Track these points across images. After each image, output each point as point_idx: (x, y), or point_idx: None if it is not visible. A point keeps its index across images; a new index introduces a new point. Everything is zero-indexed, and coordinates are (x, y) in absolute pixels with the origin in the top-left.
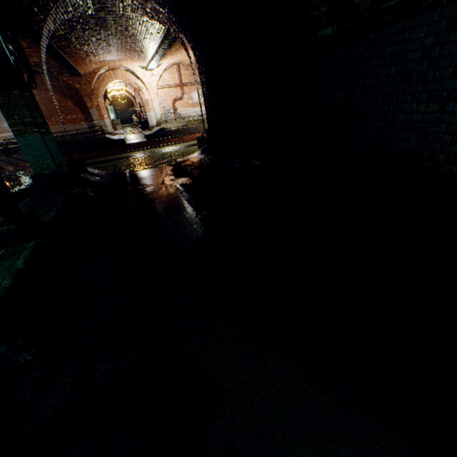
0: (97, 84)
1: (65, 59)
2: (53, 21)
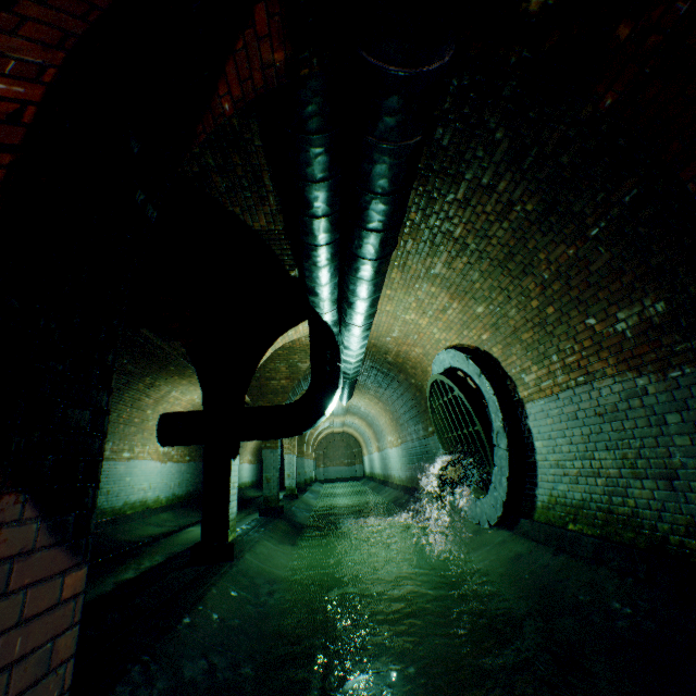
0: None
1: None
2: None
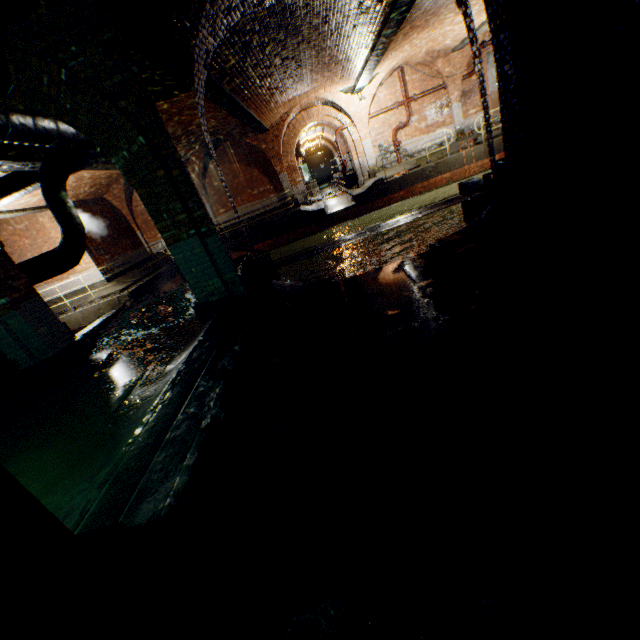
0: (286, 137)
1: (243, 109)
2: (211, 32)
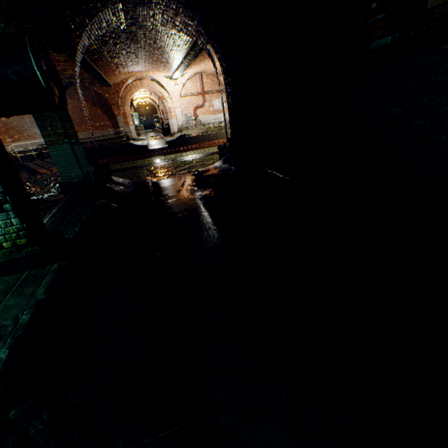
0: (124, 93)
1: (97, 71)
2: (88, 37)
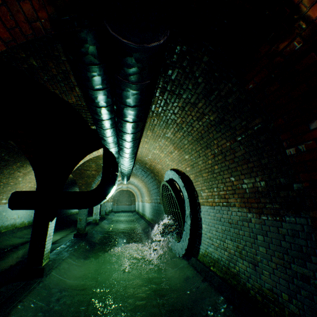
0: None
1: None
2: None
